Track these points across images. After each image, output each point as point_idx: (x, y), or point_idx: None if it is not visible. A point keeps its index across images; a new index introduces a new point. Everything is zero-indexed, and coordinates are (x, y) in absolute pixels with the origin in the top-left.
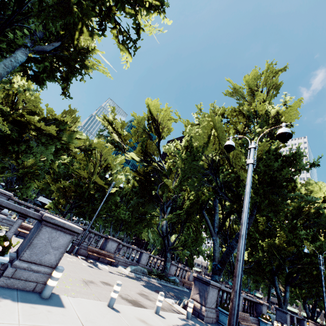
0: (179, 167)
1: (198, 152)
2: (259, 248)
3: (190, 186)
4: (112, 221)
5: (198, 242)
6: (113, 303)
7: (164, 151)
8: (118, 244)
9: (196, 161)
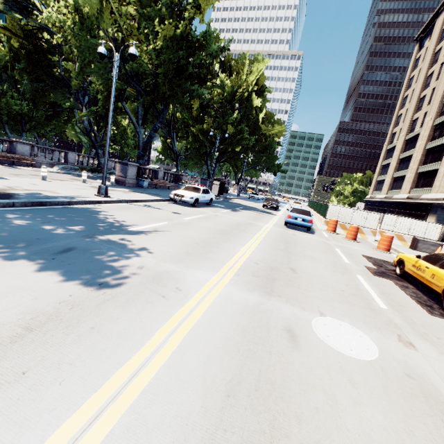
0: (74, 49)
1: (94, 25)
2: (190, 135)
3: (96, 75)
4: (3, 118)
5: (127, 136)
6: (46, 178)
7: (42, 22)
8: (32, 147)
9: (95, 40)
